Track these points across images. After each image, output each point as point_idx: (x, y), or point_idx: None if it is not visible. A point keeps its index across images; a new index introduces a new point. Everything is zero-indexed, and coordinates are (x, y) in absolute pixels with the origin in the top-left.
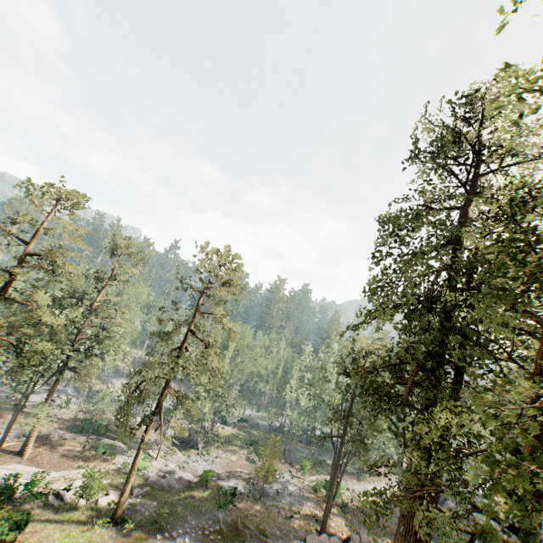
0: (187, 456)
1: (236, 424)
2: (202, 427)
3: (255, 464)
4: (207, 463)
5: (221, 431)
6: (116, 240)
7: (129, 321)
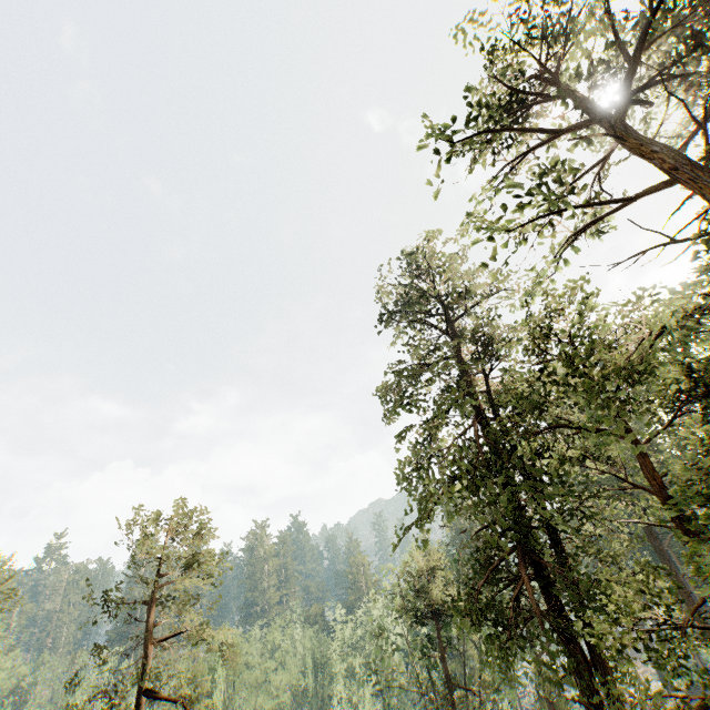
0: None
1: None
2: None
3: None
4: None
5: None
6: None
7: None
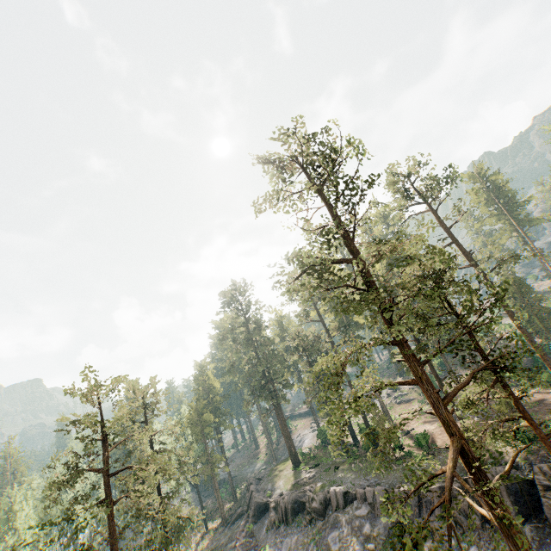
0: None
1: None
2: None
3: None
4: None
5: None
6: None
7: None
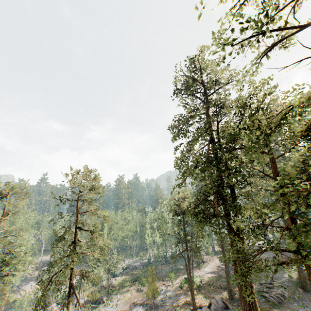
0: (98, 310)
1: (122, 273)
2: (101, 286)
3: (143, 291)
4: (113, 308)
5: (114, 282)
6: (0, 187)
7: (25, 239)
